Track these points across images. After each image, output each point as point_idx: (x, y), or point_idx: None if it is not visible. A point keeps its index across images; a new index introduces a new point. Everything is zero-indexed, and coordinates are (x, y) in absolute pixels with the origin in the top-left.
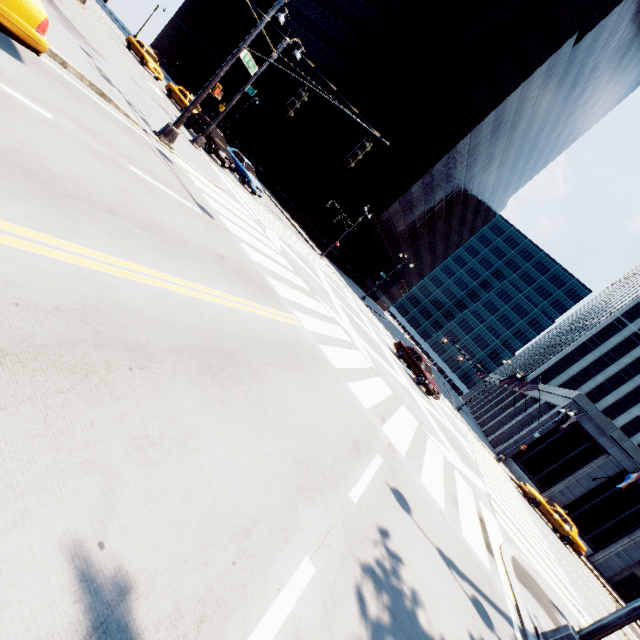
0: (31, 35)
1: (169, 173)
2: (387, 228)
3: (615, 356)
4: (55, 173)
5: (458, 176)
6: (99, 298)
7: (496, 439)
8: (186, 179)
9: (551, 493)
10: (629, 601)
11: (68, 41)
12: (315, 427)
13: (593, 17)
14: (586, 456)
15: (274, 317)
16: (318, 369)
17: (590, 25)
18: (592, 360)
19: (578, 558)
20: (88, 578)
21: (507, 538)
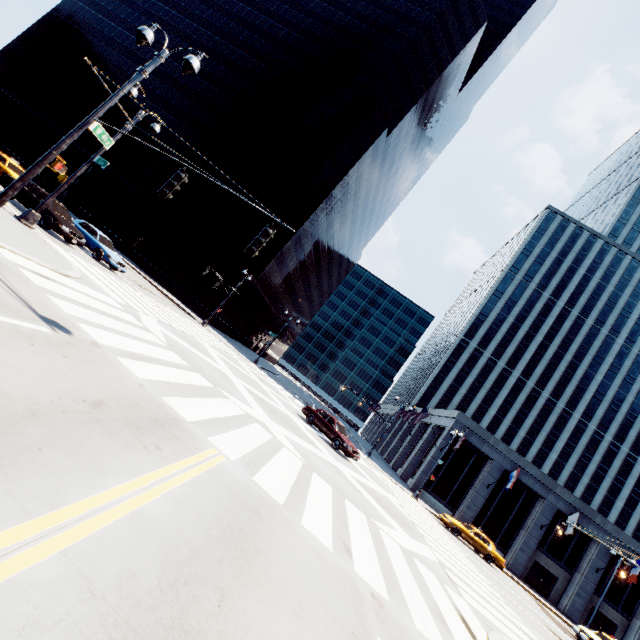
0: None
1: None
2: (266, 286)
3: (468, 370)
4: None
5: (321, 235)
6: None
7: (405, 472)
8: (17, 279)
9: (461, 511)
10: (539, 589)
11: None
12: None
13: (395, 118)
14: (477, 466)
15: (194, 473)
16: (270, 530)
17: (394, 124)
18: (454, 376)
19: (500, 570)
20: None
21: (482, 620)
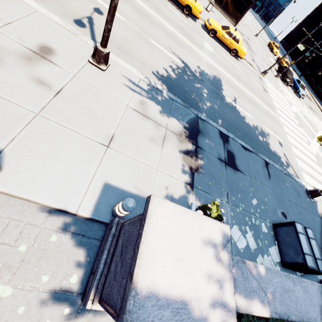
0: (242, 57)
1: (259, 81)
2: None
3: None
4: (239, 77)
5: None
6: (240, 89)
7: None
8: (264, 84)
9: None
10: None
11: (247, 53)
12: (265, 121)
13: None
14: None
15: (270, 111)
16: (276, 123)
17: None
18: None
19: None
20: (235, 98)
21: None
